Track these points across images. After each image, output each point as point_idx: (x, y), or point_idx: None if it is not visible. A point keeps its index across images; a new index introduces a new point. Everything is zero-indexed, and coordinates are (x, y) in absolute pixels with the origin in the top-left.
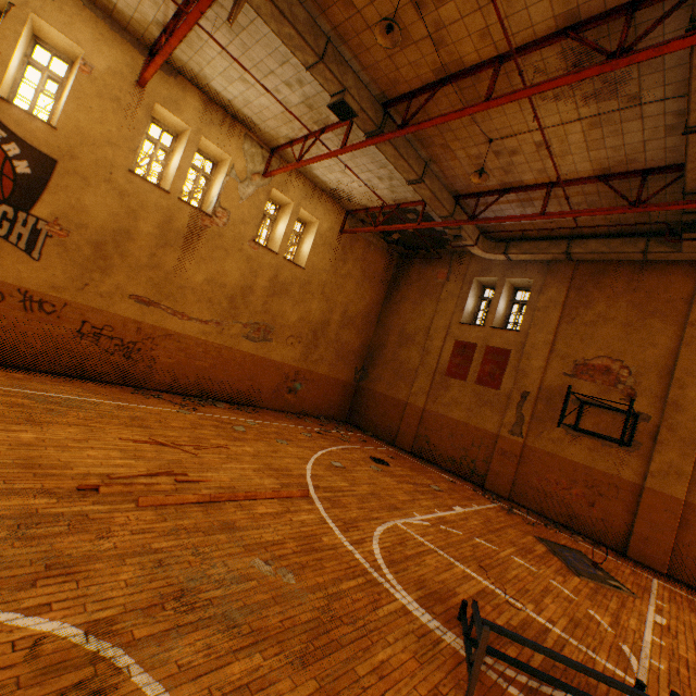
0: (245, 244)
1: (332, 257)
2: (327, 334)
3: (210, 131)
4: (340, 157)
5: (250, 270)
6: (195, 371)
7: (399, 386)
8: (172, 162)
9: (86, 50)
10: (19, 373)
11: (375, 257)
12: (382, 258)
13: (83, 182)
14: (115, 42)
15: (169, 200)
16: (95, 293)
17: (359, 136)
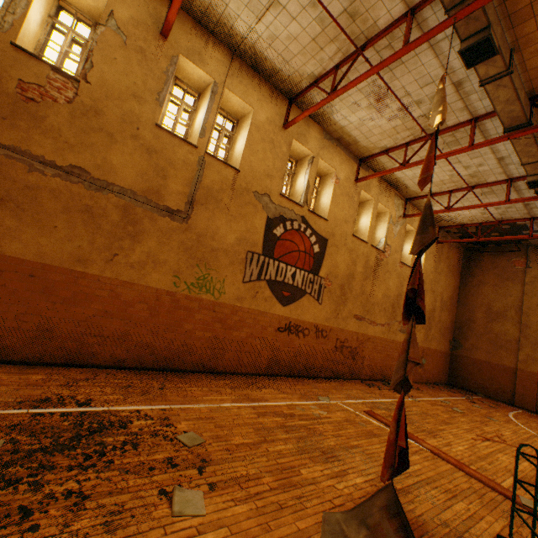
0: (396, 265)
1: (433, 261)
2: (434, 318)
3: (381, 197)
4: (470, 199)
5: (399, 282)
6: (379, 361)
7: (501, 354)
8: (360, 221)
9: (337, 170)
10: (323, 382)
11: (452, 254)
12: (455, 254)
13: (336, 248)
14: (346, 161)
15: (366, 248)
16: (340, 318)
17: (503, 187)
